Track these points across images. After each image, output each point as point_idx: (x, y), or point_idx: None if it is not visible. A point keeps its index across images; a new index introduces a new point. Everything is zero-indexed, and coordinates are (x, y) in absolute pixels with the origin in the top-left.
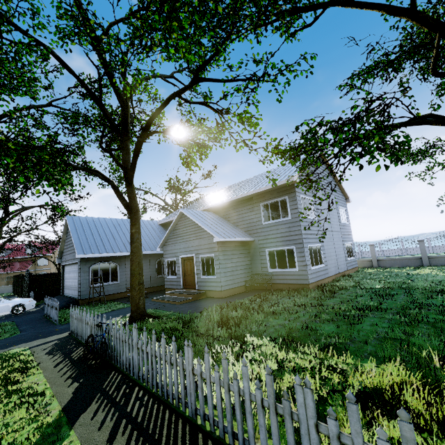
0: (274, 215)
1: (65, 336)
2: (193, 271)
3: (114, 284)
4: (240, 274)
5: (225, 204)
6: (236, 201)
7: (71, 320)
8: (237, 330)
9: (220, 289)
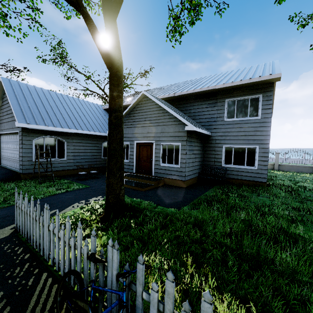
0: (241, 113)
1: (6, 235)
2: (150, 157)
3: (60, 161)
4: (196, 166)
5: (183, 96)
6: (196, 95)
7: (16, 212)
8: (310, 259)
9: (183, 179)
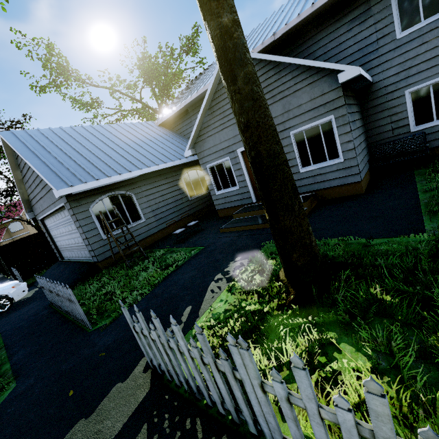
0: (435, 2)
1: (146, 390)
2: None
3: (138, 225)
4: (364, 150)
5: (291, 33)
6: (319, 15)
7: (140, 342)
8: None
9: (356, 179)
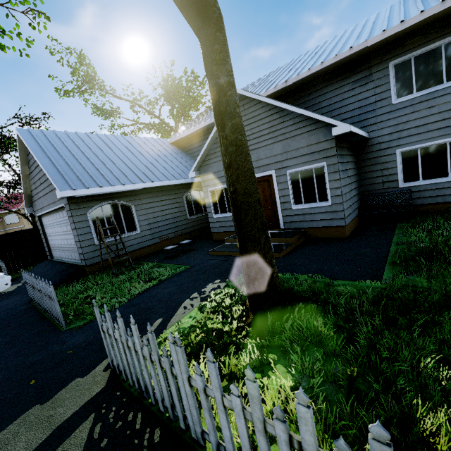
0: (426, 79)
1: (101, 386)
2: (271, 200)
3: (133, 236)
4: (354, 197)
5: (302, 83)
6: (327, 72)
7: (105, 341)
8: None
9: (341, 223)
